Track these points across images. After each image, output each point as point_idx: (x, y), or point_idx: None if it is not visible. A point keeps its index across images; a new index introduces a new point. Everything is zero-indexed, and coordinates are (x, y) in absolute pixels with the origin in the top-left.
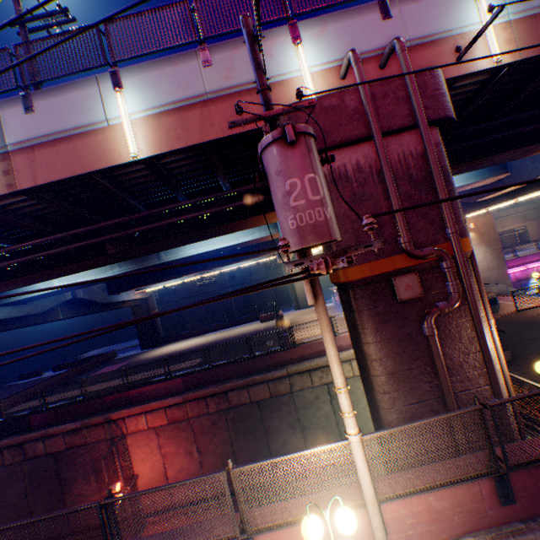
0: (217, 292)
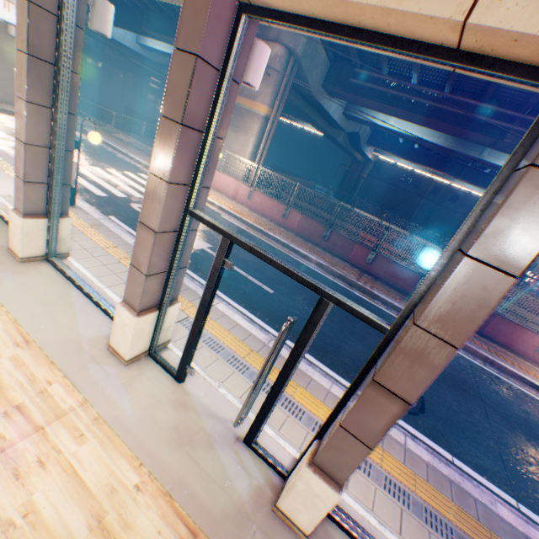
0: (407, 195)
